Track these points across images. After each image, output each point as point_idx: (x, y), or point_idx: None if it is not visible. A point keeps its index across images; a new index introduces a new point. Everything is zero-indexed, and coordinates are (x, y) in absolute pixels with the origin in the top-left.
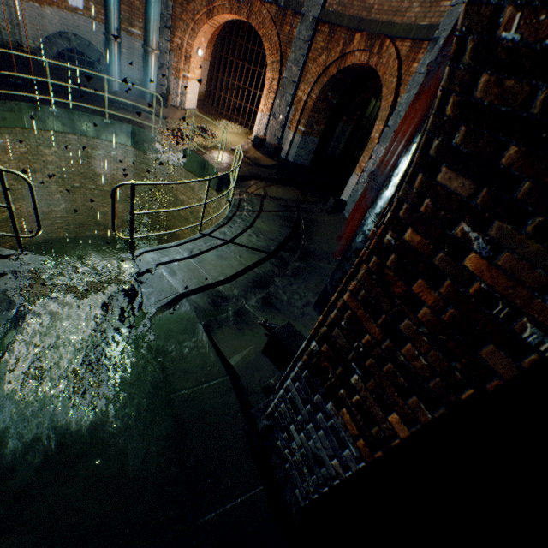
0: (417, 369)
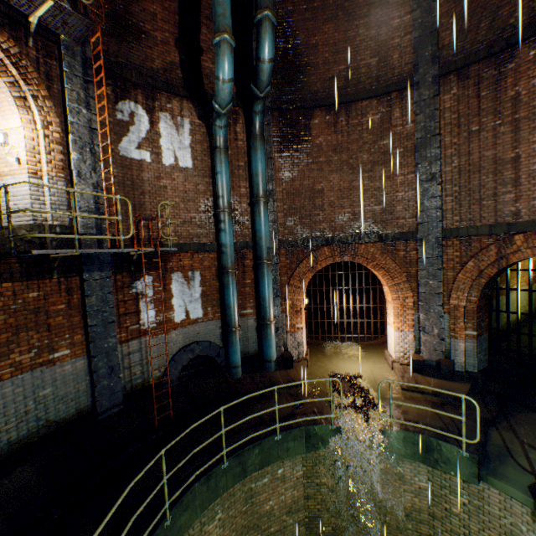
0: None
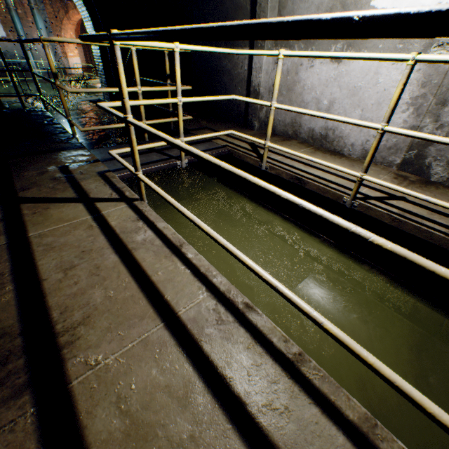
0: None
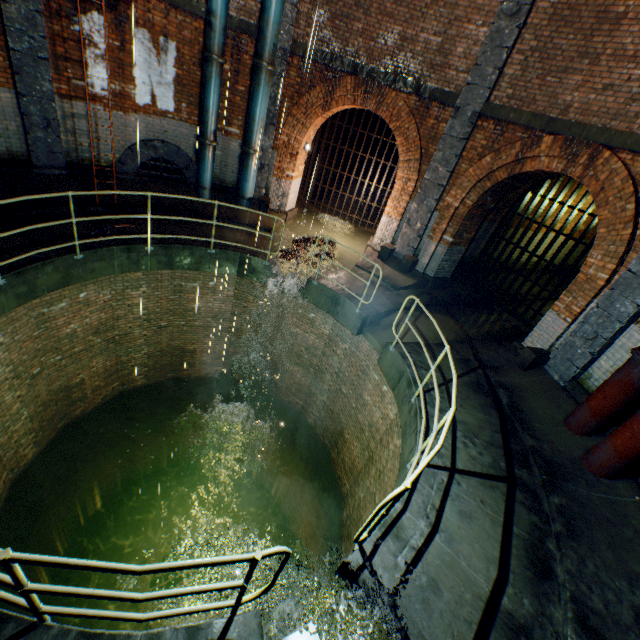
0: None
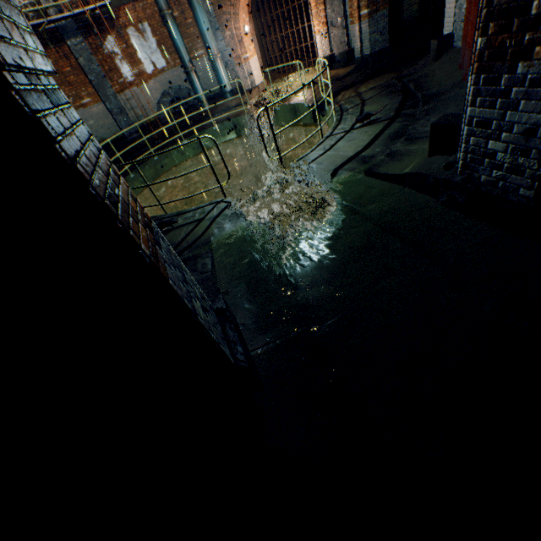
0: None
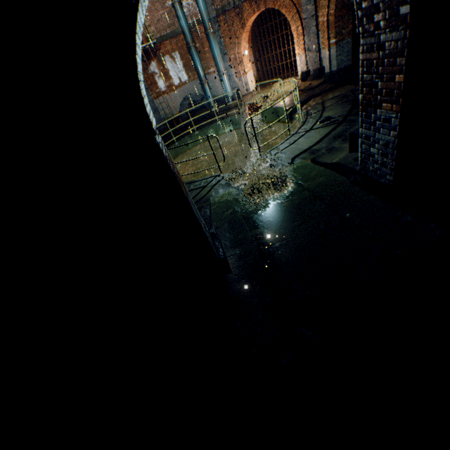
0: (392, 49)
